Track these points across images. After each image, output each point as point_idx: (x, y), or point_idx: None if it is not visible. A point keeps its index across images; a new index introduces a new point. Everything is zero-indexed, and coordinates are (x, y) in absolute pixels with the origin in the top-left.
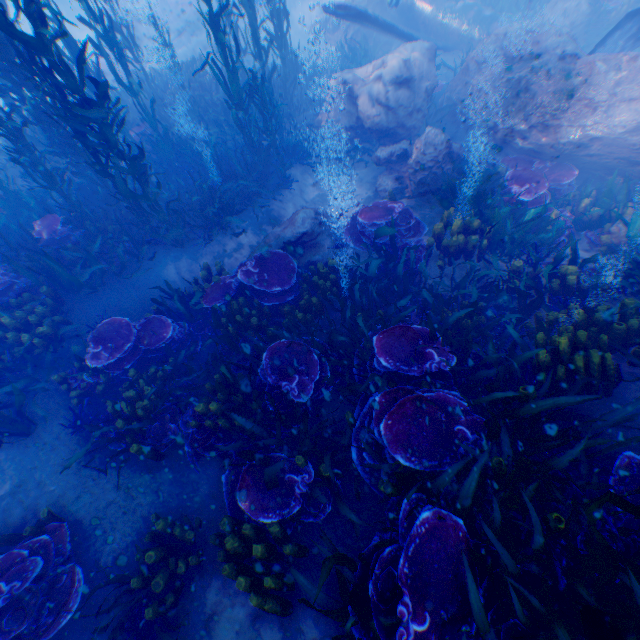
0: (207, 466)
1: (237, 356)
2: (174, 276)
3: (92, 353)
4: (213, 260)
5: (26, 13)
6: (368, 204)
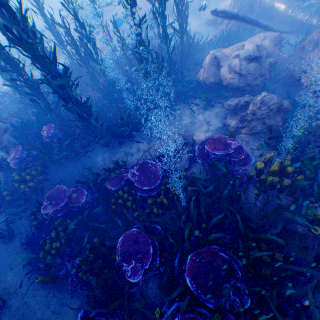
0: (78, 298)
1: (114, 225)
2: (101, 161)
3: (44, 205)
4: (122, 155)
5: (25, 32)
6: (215, 137)
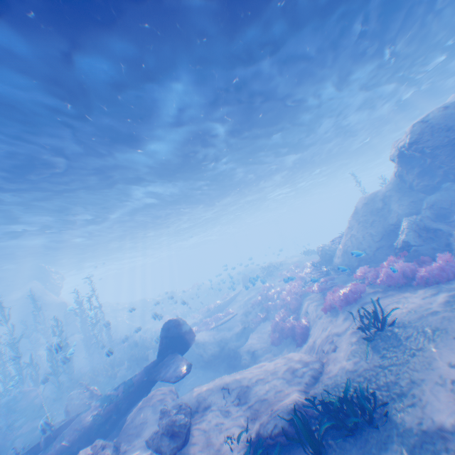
0: None
1: None
2: None
3: None
4: None
5: None
6: None
